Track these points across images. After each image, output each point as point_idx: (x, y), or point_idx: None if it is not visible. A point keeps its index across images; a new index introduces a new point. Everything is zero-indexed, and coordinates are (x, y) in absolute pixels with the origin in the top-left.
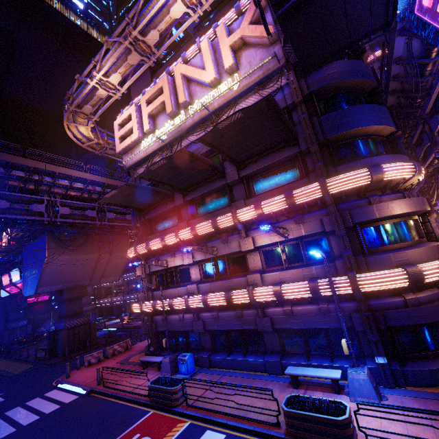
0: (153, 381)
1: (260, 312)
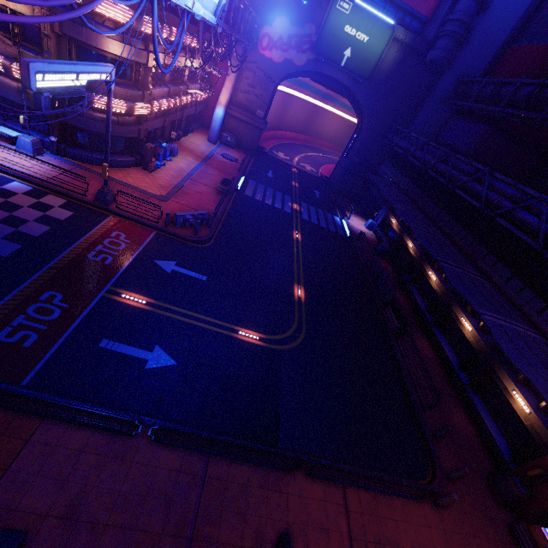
0: None
1: None
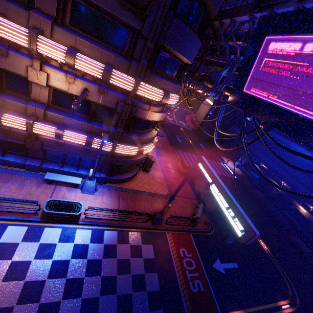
0: None
1: (34, 138)
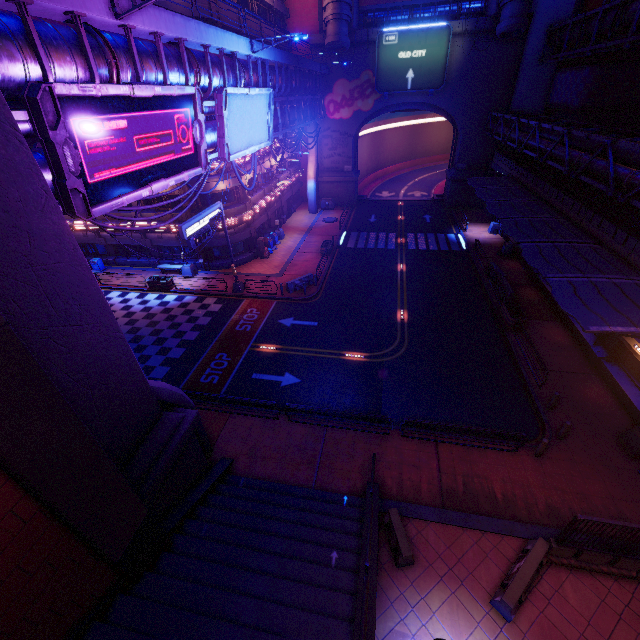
0: None
1: (143, 236)
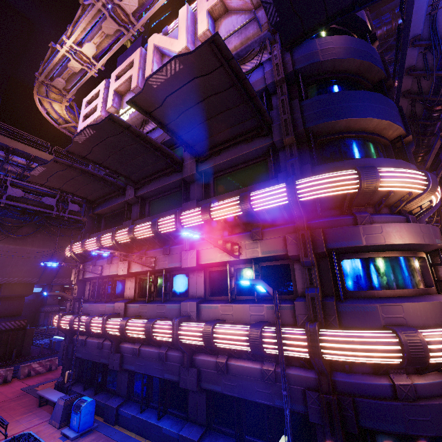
0: (11, 440)
1: (186, 359)
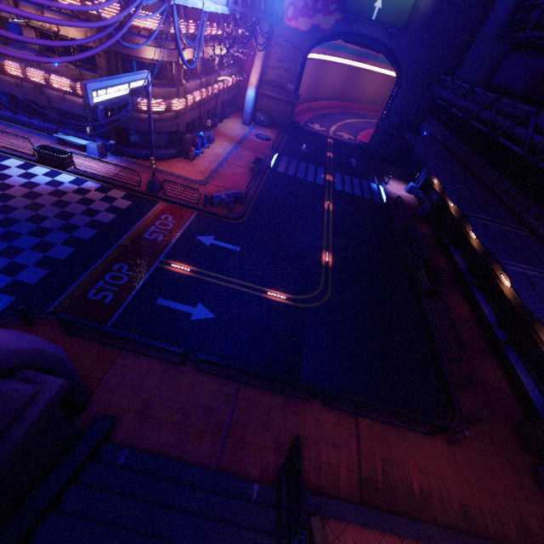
0: None
1: (38, 90)
